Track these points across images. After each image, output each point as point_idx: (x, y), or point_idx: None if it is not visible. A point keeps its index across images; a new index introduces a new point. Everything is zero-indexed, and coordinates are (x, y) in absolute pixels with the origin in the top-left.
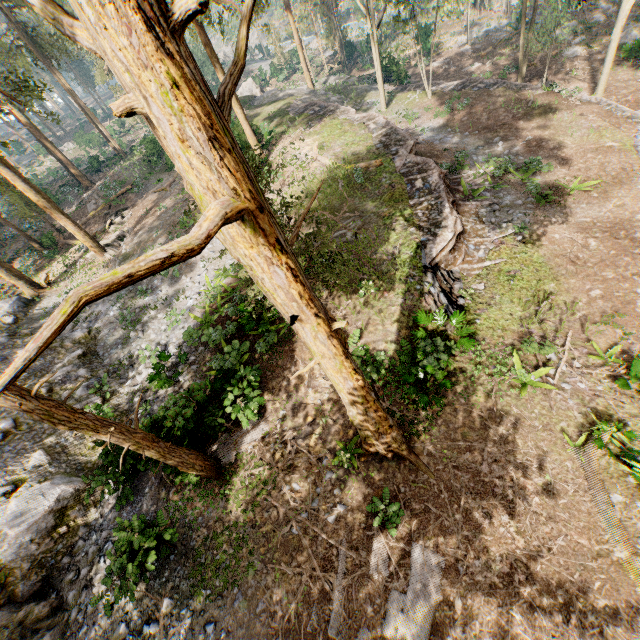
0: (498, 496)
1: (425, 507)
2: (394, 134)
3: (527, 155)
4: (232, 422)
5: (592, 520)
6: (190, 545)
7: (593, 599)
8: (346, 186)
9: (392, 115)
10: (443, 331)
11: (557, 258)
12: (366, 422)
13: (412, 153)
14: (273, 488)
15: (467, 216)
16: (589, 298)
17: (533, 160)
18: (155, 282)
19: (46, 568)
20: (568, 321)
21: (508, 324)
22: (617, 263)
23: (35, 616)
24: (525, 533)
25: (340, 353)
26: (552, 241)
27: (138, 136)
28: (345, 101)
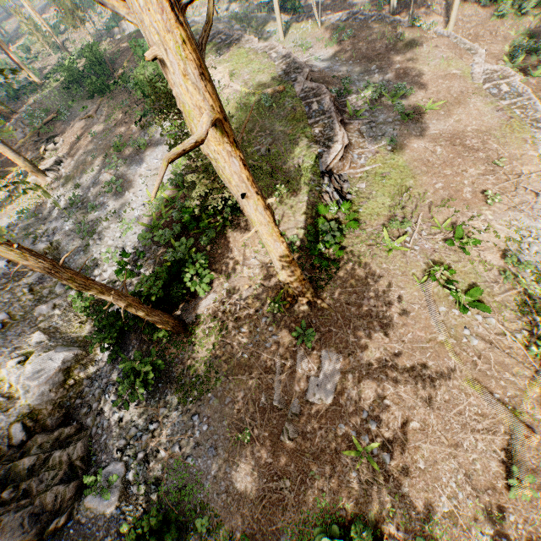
0: (373, 317)
1: (329, 329)
2: (293, 62)
3: (396, 81)
4: (189, 296)
5: (428, 322)
6: (172, 376)
7: (426, 362)
8: (257, 109)
9: (289, 44)
10: (337, 218)
11: (415, 162)
12: (288, 276)
13: (308, 80)
14: (226, 333)
15: (352, 132)
16: (435, 189)
17: (400, 85)
18: (101, 199)
19: (64, 408)
20: (420, 206)
21: (381, 211)
22: (454, 163)
23: (66, 435)
24: (389, 335)
25: (271, 220)
26: (412, 149)
27: (48, 63)
28: (247, 30)
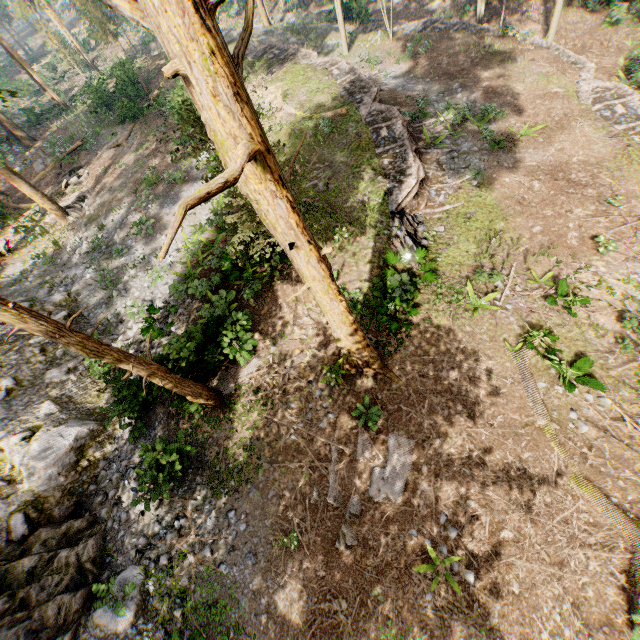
0: (454, 393)
1: (398, 407)
2: (358, 81)
3: (483, 102)
4: (228, 361)
5: (523, 402)
6: (205, 460)
7: (521, 453)
8: (314, 136)
9: (354, 59)
10: (409, 269)
11: (507, 200)
12: (348, 341)
13: (376, 101)
14: (271, 409)
15: (429, 164)
16: (531, 234)
17: (488, 107)
18: (129, 242)
19: (75, 495)
20: (513, 255)
21: (464, 260)
22: (555, 202)
23: (76, 529)
24: (474, 416)
25: (327, 275)
26: (503, 185)
27: (75, 84)
28: (305, 43)
